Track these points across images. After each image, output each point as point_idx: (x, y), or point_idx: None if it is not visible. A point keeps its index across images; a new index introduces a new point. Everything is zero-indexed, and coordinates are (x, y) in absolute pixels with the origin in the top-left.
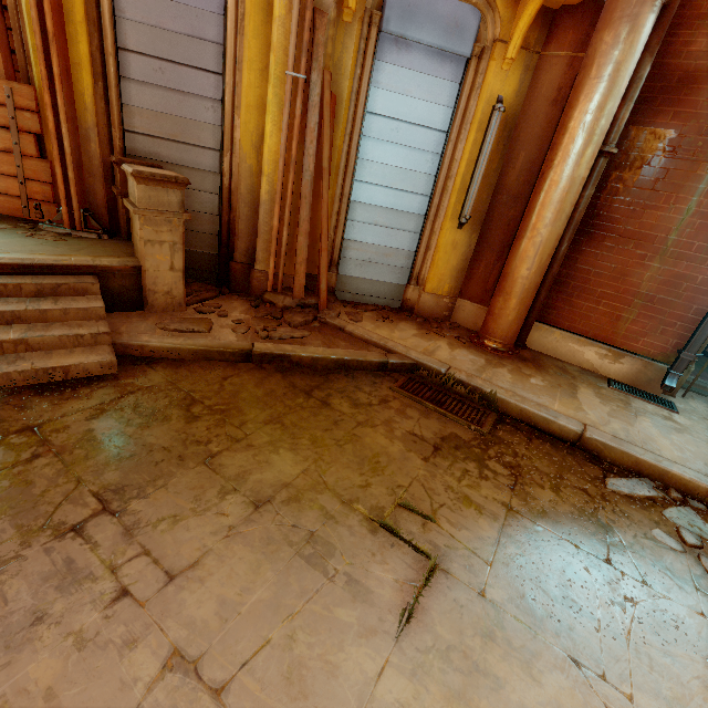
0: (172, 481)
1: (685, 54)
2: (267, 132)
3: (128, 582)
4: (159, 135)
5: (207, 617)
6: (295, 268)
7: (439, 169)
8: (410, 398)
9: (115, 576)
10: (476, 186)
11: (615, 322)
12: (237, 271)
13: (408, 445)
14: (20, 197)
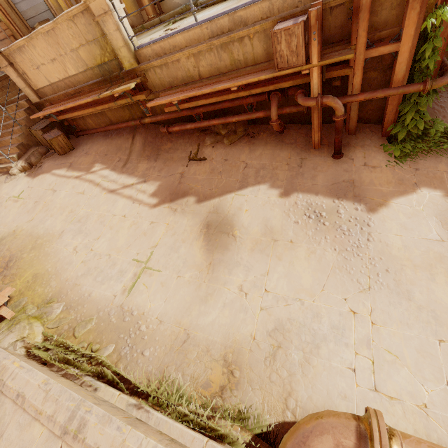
0: None
1: None
2: None
3: None
4: (34, 16)
5: None
6: None
7: None
8: None
9: None
10: None
11: None
12: None
13: None
14: None
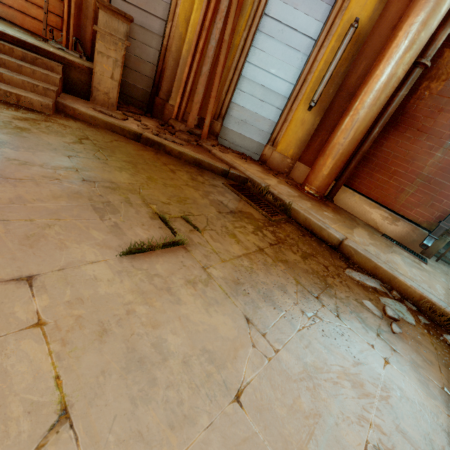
0: (39, 153)
1: None
2: (194, 8)
3: None
4: (132, 2)
5: (2, 197)
6: (192, 105)
7: (305, 66)
8: (233, 191)
9: None
10: (325, 79)
11: (399, 193)
12: (158, 104)
13: (213, 203)
14: (43, 22)
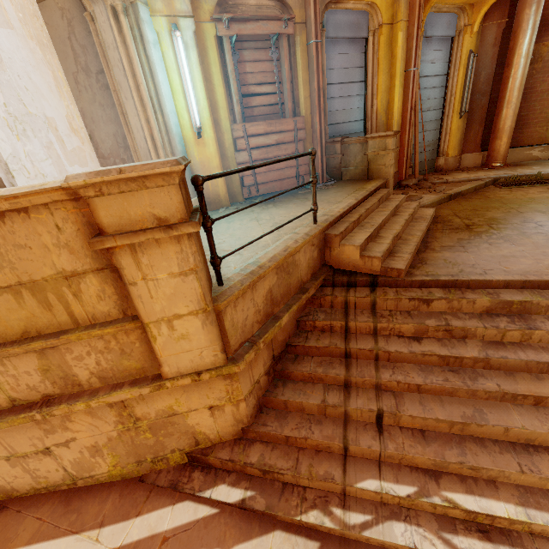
0: (528, 216)
1: None
2: (396, 101)
3: None
4: (340, 122)
5: None
6: (415, 162)
7: (446, 93)
8: (514, 188)
9: None
10: (468, 95)
11: (545, 132)
12: None
13: (546, 193)
14: (296, 176)
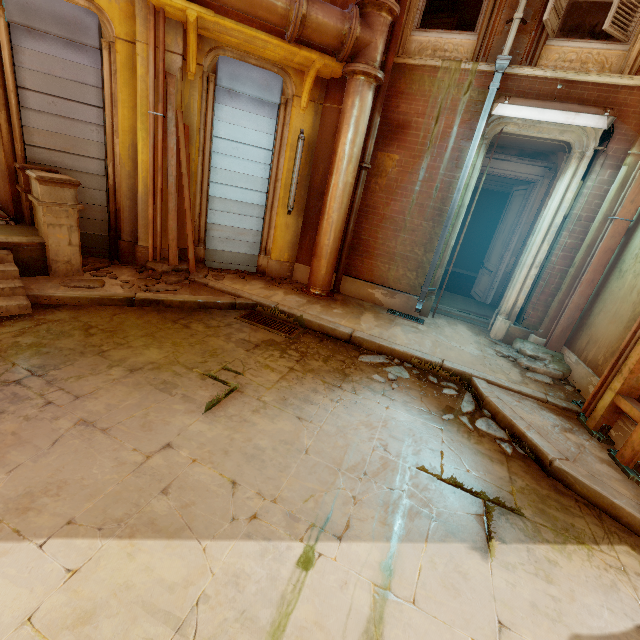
0: (76, 363)
1: (397, 113)
2: (139, 149)
3: (52, 400)
4: (55, 148)
5: (99, 410)
6: (169, 243)
7: (270, 175)
8: (248, 323)
9: (44, 398)
10: (294, 186)
11: (387, 272)
12: (125, 247)
13: (238, 344)
14: None
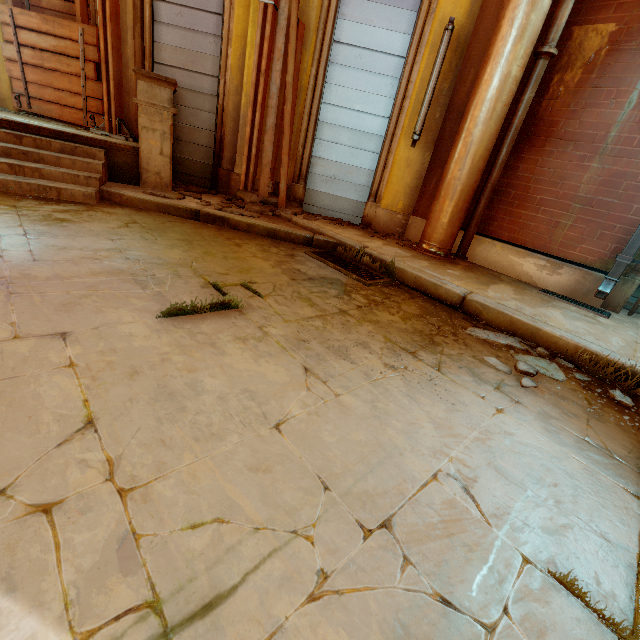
0: (80, 239)
1: None
2: (247, 54)
3: (7, 255)
4: (177, 66)
5: (40, 276)
6: (261, 169)
7: (397, 92)
8: (317, 259)
9: (2, 252)
10: (425, 102)
11: (553, 229)
12: (223, 176)
13: (286, 272)
14: (82, 110)
